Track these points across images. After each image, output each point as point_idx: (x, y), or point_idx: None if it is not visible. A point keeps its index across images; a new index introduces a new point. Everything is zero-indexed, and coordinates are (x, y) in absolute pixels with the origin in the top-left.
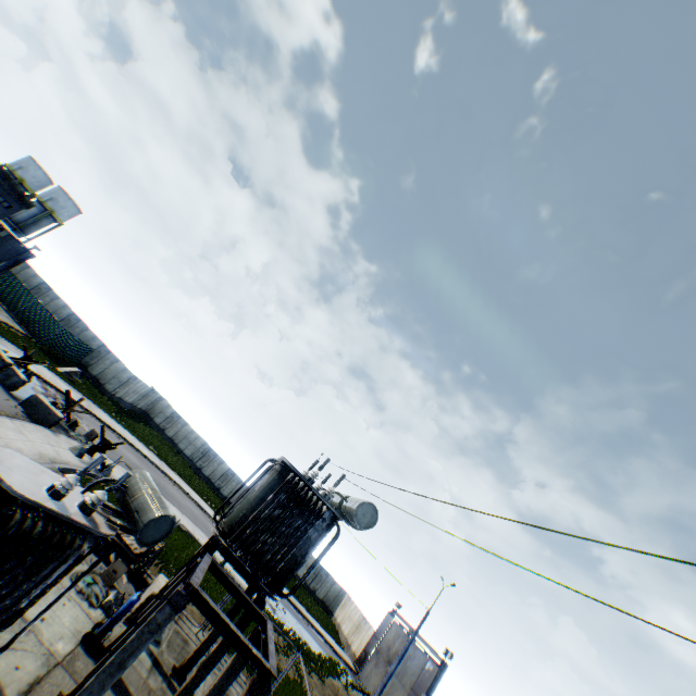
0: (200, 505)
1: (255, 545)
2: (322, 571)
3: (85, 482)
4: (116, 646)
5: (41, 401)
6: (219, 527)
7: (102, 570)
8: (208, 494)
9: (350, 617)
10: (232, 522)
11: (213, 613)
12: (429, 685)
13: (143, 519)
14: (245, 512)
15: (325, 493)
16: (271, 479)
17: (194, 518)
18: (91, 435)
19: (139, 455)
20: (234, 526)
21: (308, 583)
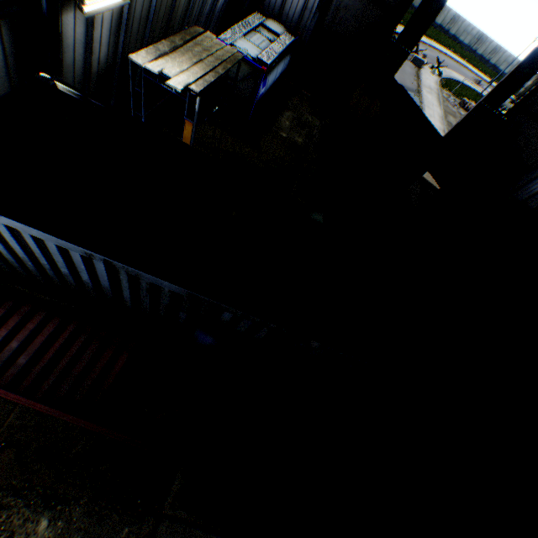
0: (452, 59)
1: None
2: None
3: (443, 87)
4: None
5: (417, 59)
6: None
7: None
8: (447, 44)
9: None
10: None
11: None
12: None
13: None
14: None
15: None
16: None
17: (456, 71)
18: (423, 58)
19: (423, 46)
20: None
21: None
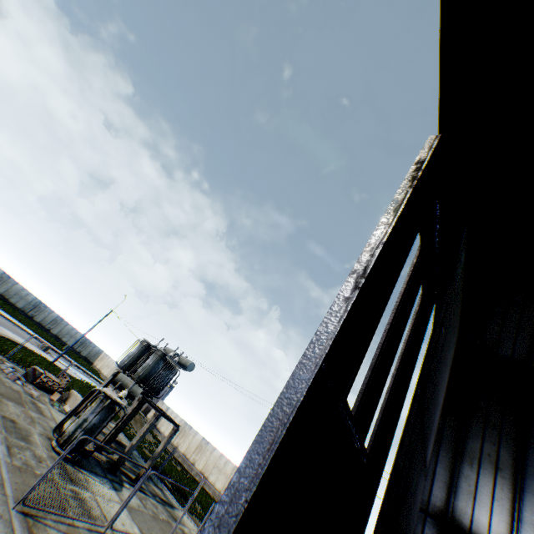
0: (3, 314)
1: (153, 386)
2: (88, 341)
3: None
4: (116, 429)
5: None
6: (136, 381)
7: (50, 397)
8: None
9: (109, 366)
10: (141, 378)
11: (166, 417)
12: (163, 396)
13: (136, 394)
14: (147, 373)
15: (176, 360)
16: (157, 359)
17: (12, 330)
18: None
19: None
20: (142, 379)
21: (76, 349)
